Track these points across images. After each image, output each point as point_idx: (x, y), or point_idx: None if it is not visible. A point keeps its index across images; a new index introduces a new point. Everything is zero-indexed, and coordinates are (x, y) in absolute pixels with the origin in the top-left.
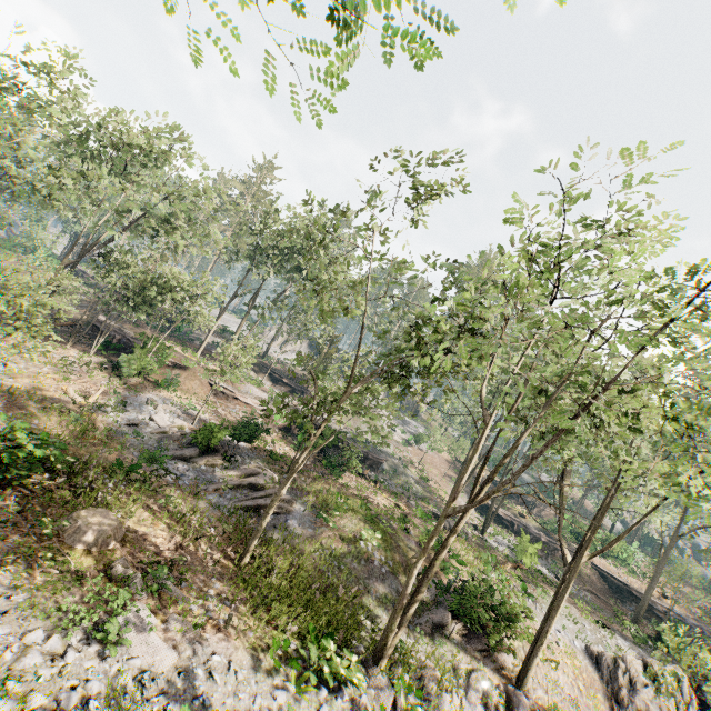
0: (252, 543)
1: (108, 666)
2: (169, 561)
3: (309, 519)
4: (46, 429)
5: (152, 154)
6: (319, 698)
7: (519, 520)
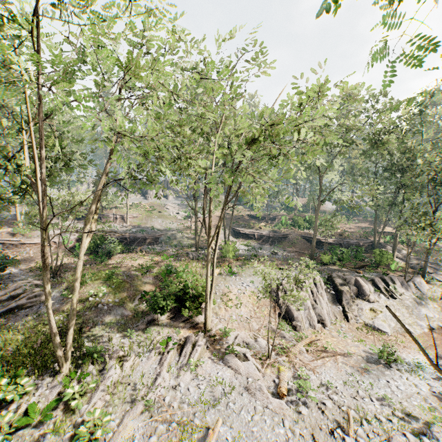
0: None
1: None
2: None
3: (59, 299)
4: None
5: None
6: None
7: (257, 231)
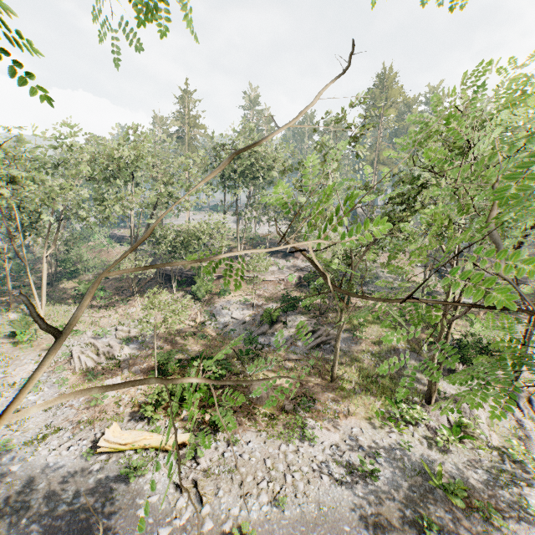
0: (334, 369)
1: (316, 448)
2: (301, 393)
3: (348, 339)
4: (195, 349)
5: (143, 158)
6: (410, 430)
7: None
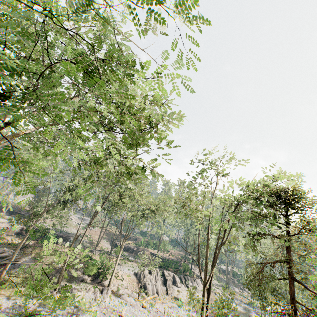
0: (5, 271)
1: None
2: None
3: (31, 262)
4: None
5: None
6: (33, 300)
7: (127, 245)
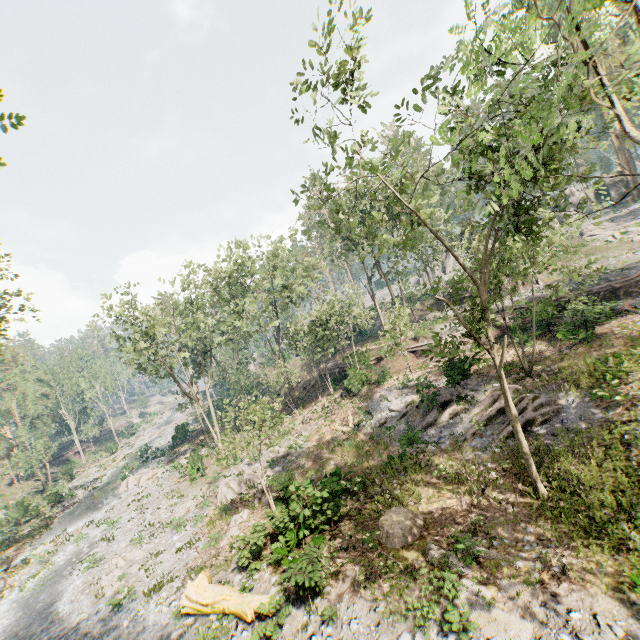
0: (532, 473)
1: None
2: (470, 526)
3: (586, 406)
4: (339, 464)
5: (249, 264)
6: None
7: None
